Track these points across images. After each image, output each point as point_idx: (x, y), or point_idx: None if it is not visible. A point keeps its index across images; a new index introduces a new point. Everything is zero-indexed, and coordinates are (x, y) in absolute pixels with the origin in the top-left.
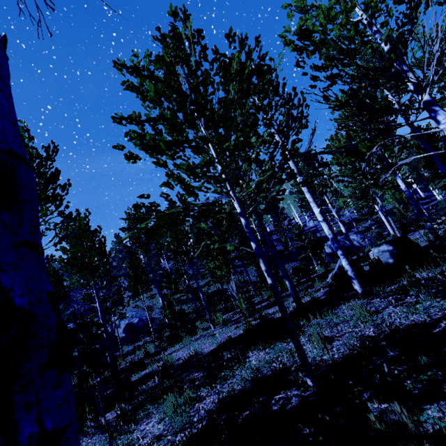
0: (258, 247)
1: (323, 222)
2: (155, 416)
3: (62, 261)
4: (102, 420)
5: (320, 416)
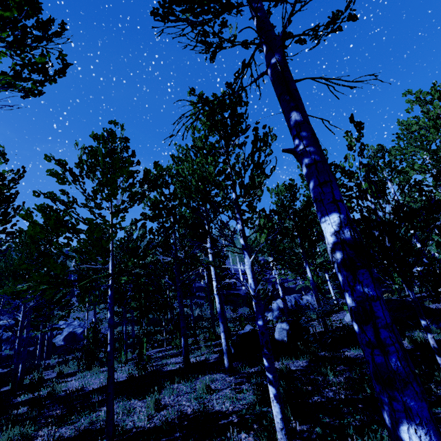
0: (112, 318)
1: (216, 295)
2: None
3: (1, 266)
4: None
5: None
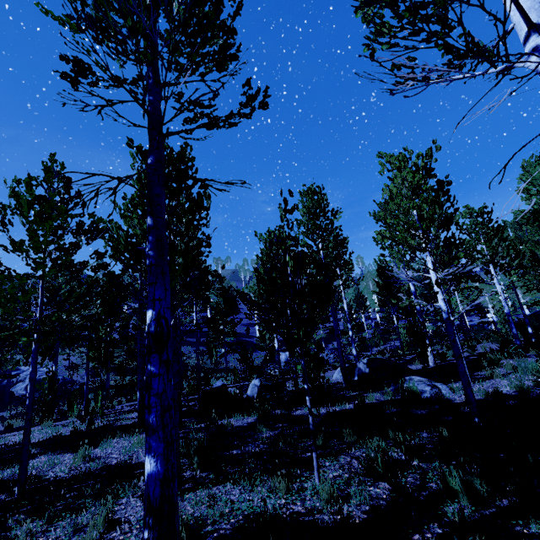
0: (34, 372)
1: None
2: None
3: None
4: None
5: None
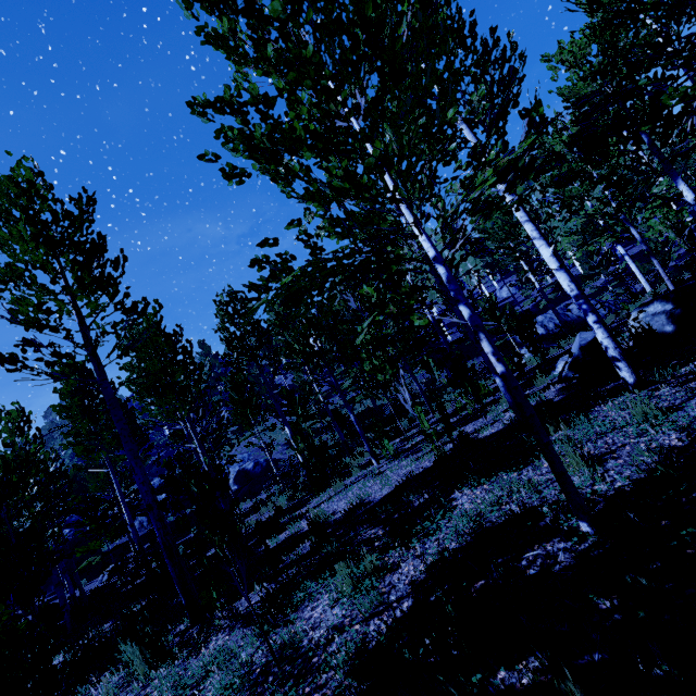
0: (475, 314)
1: (559, 271)
2: (323, 597)
3: (132, 385)
4: (238, 608)
5: (629, 580)
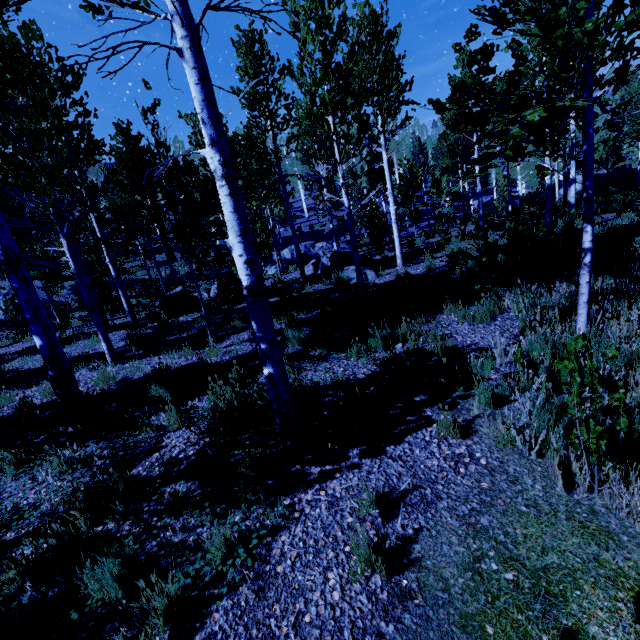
0: None
1: (109, 263)
2: None
3: None
4: None
5: None
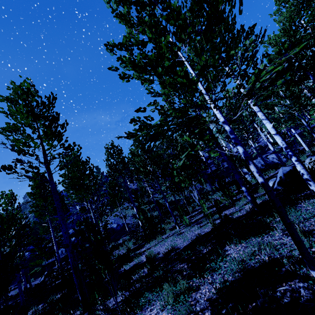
0: (246, 150)
1: (276, 135)
2: (156, 303)
3: (64, 183)
4: (108, 304)
5: None
